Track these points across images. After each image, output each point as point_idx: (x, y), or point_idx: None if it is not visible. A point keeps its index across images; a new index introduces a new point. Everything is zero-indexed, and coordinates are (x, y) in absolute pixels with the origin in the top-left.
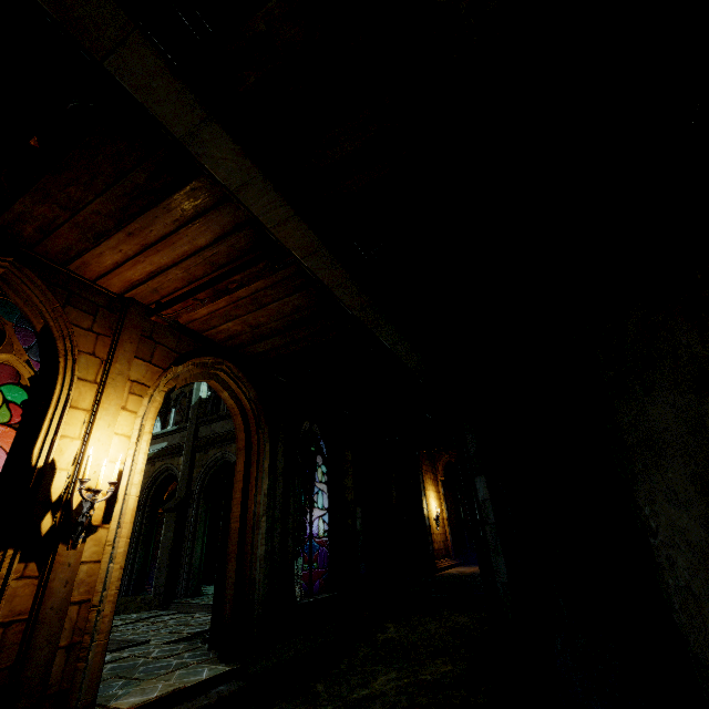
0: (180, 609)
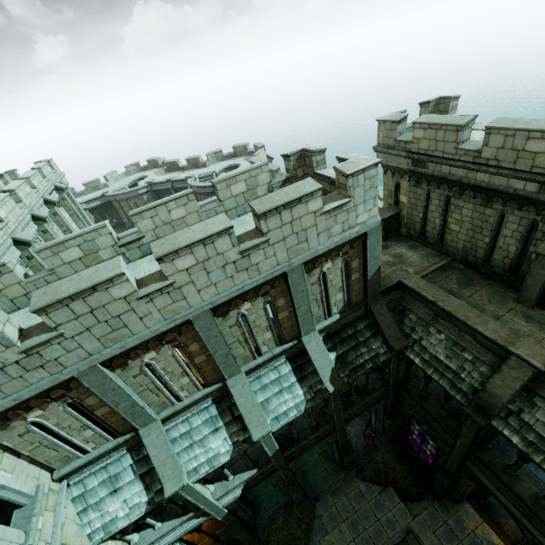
0: (328, 493)
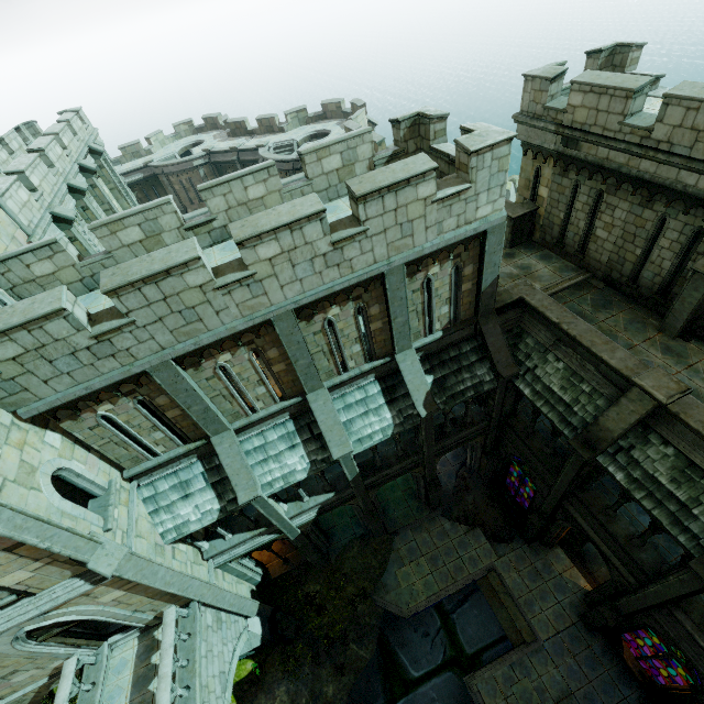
0: (409, 529)
